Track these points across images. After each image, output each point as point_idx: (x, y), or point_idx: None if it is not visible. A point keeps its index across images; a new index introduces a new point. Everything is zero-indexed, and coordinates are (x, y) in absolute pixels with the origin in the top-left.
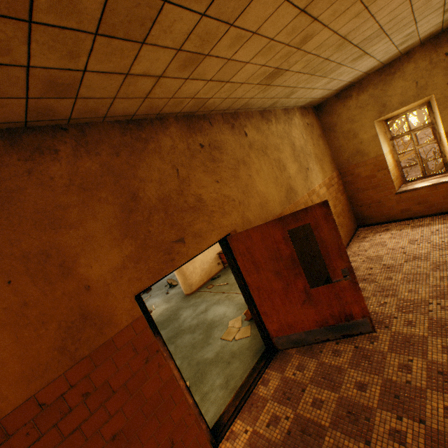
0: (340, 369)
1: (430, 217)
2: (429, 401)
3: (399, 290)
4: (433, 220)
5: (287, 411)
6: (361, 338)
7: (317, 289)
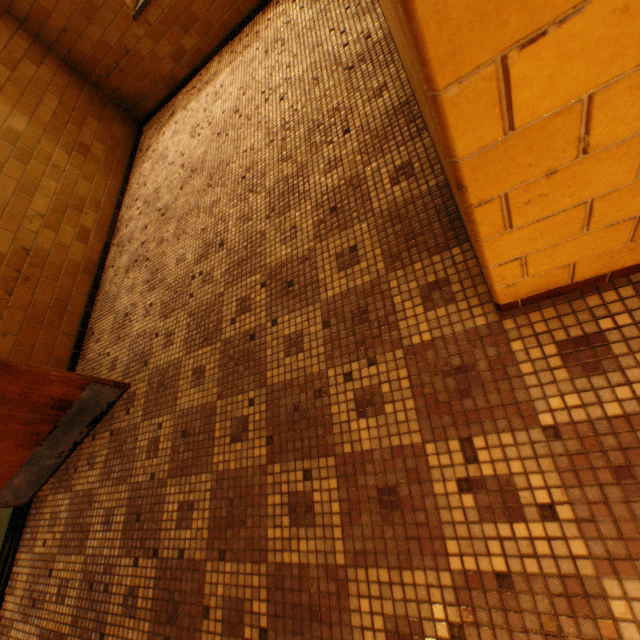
0: (93, 495)
1: (219, 54)
2: (168, 503)
3: (168, 266)
4: (221, 62)
5: (32, 633)
6: (120, 408)
7: None
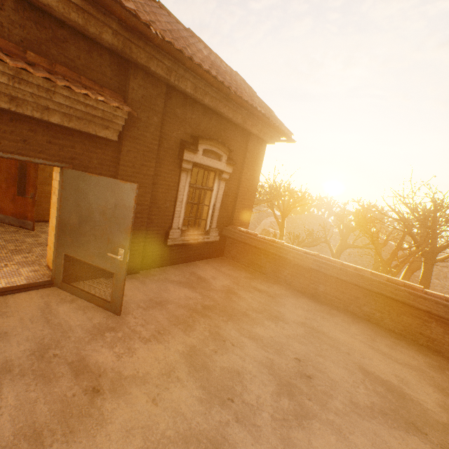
0: None
1: None
2: None
3: None
4: None
5: None
6: (27, 231)
7: (20, 197)
